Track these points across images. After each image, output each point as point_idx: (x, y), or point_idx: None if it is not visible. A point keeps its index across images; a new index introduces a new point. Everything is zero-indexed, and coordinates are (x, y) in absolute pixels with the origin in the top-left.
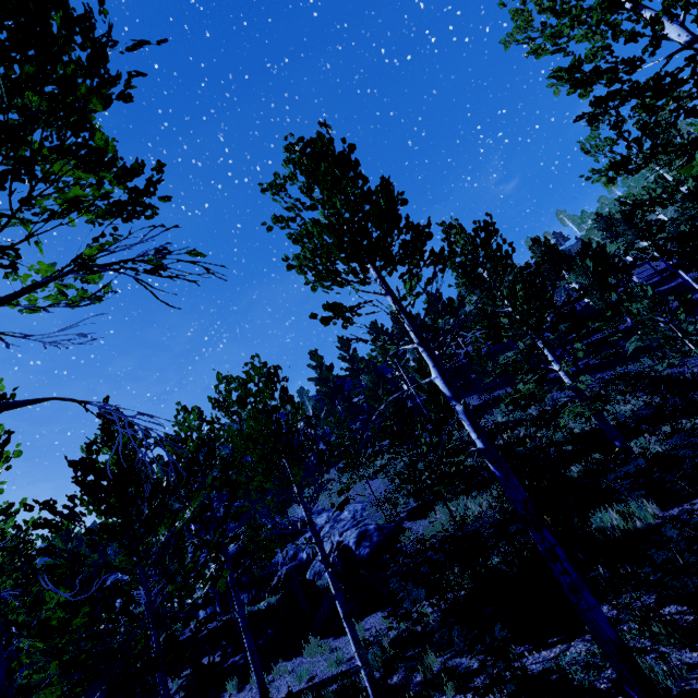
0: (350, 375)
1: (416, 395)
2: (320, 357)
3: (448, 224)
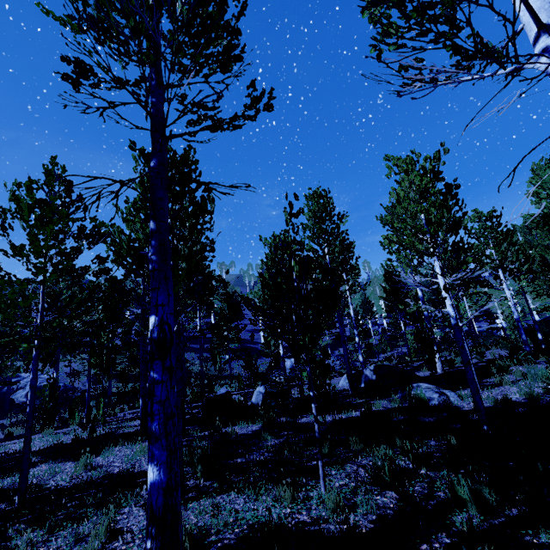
0: None
1: None
2: None
3: None
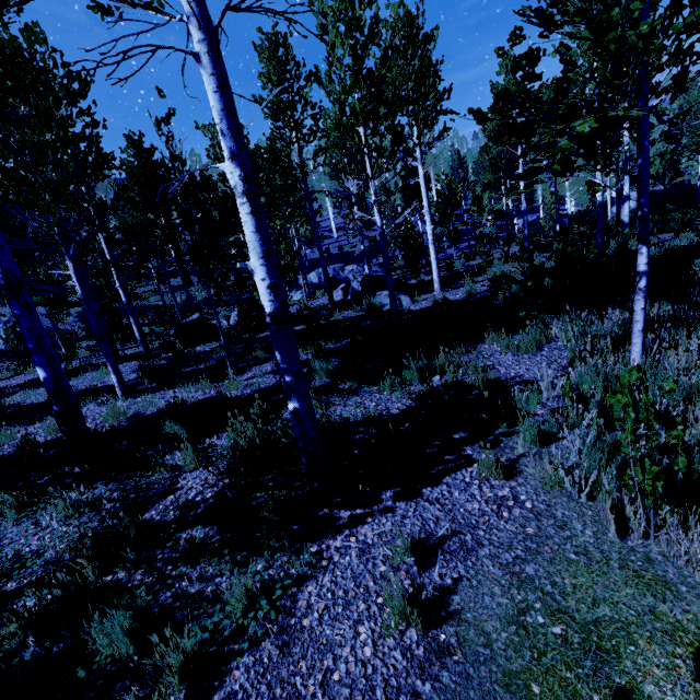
0: None
1: None
2: None
3: None
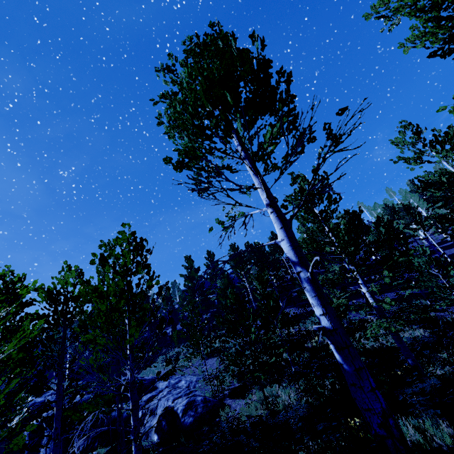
0: (210, 278)
1: (252, 300)
2: (192, 261)
3: (296, 176)
